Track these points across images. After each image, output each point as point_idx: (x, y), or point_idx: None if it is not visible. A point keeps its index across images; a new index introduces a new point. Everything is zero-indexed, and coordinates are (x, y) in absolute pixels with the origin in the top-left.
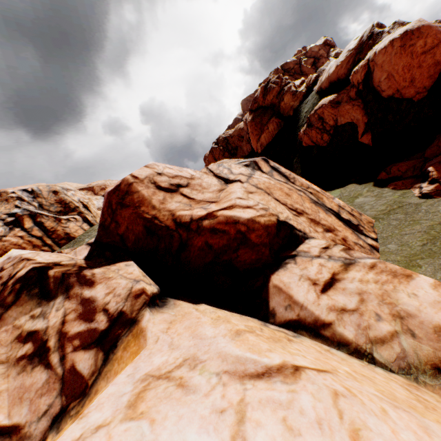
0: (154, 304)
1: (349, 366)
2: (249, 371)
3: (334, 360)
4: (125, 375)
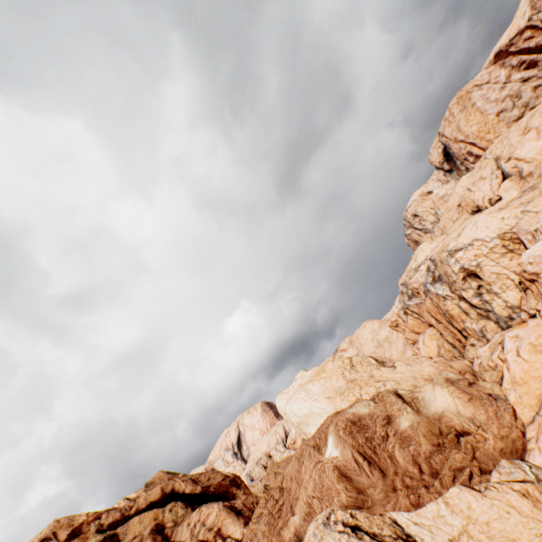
0: (535, 316)
1: (540, 367)
2: (517, 349)
3: (540, 364)
4: (517, 331)
